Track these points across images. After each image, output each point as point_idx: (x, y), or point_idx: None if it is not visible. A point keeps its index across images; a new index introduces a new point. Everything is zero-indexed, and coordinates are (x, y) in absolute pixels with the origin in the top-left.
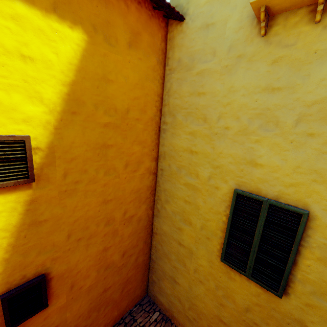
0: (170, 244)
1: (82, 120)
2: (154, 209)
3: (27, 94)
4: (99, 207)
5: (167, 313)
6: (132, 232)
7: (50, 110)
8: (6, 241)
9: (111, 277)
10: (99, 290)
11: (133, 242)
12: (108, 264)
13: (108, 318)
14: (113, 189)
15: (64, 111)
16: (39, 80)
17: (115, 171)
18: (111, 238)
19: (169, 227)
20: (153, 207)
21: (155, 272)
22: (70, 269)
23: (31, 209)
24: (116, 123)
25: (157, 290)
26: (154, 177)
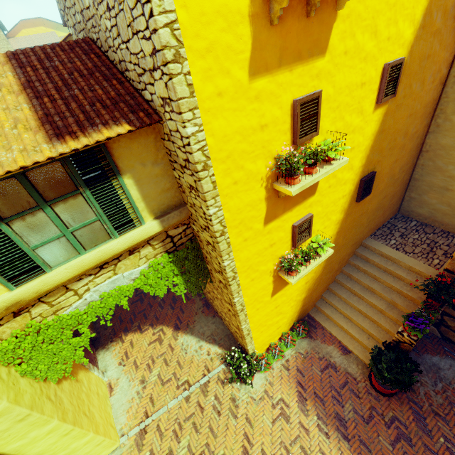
0: (448, 156)
1: (424, 33)
2: (429, 126)
3: (410, 19)
4: (405, 122)
5: (426, 221)
6: (410, 149)
7: (414, 30)
8: (371, 143)
9: (389, 187)
10: (382, 196)
11: (407, 159)
12: (392, 176)
13: (378, 221)
14: (416, 104)
15: (419, 28)
16: (418, 3)
17: (422, 85)
18: (400, 152)
19: (452, 139)
20: (428, 125)
21: (416, 189)
22: (380, 172)
23: (383, 120)
24: (440, 28)
25: (414, 205)
26: (441, 89)
